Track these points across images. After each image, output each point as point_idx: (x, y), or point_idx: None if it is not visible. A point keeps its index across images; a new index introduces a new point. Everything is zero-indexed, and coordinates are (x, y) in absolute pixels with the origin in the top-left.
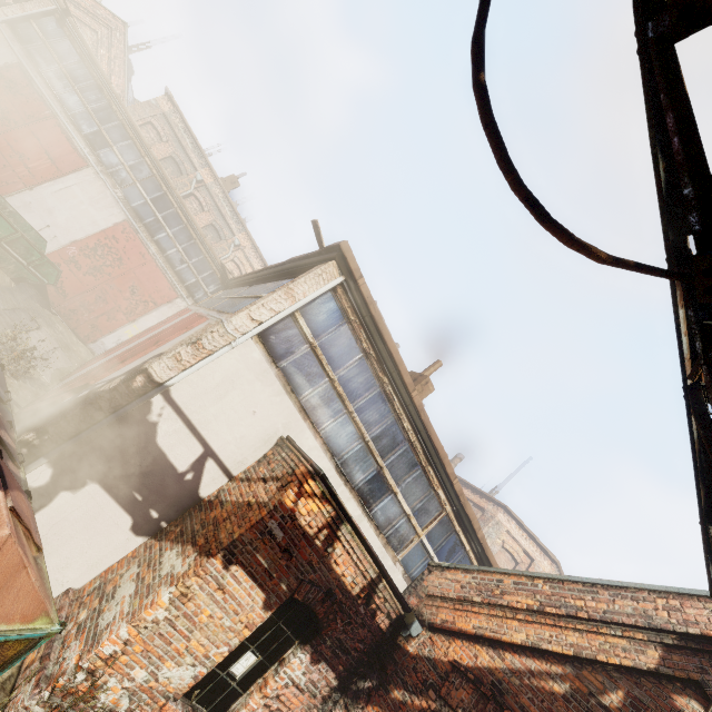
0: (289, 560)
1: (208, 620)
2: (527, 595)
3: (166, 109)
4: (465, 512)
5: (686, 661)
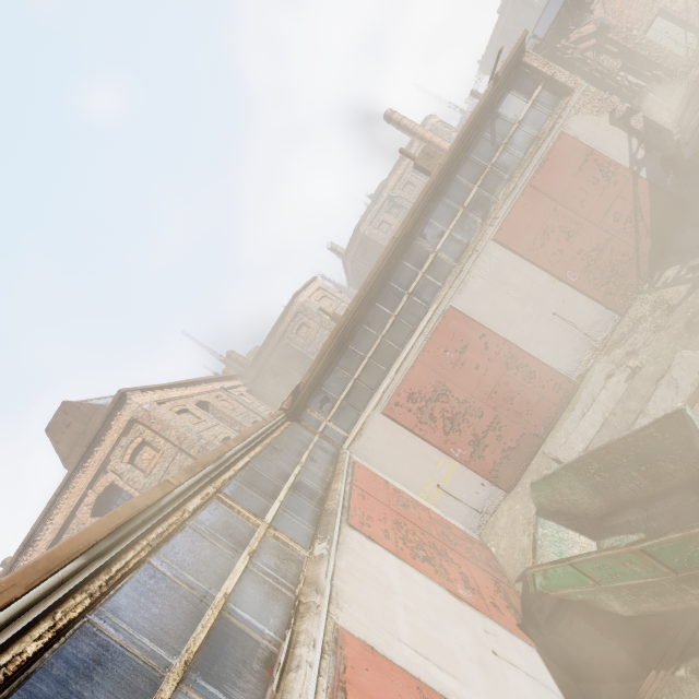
0: None
1: None
2: None
3: None
4: None
5: None
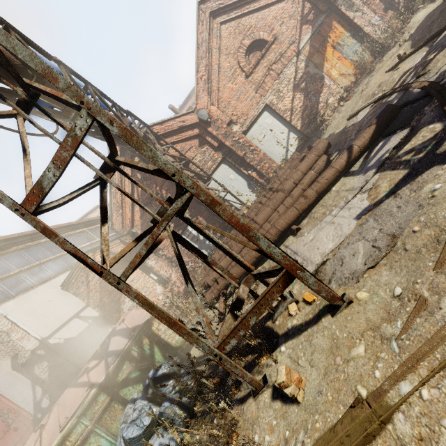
0: (119, 264)
1: (143, 283)
2: (117, 195)
3: None
4: (86, 222)
5: (127, 157)
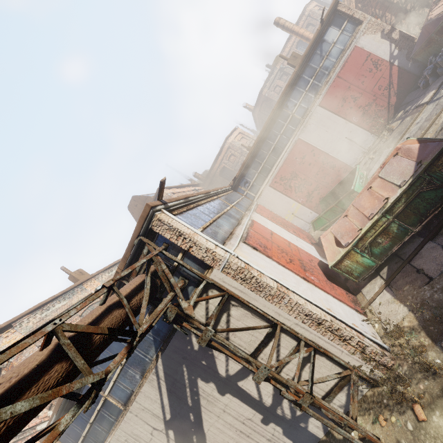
0: None
1: None
2: None
3: (17, 337)
4: None
5: None
